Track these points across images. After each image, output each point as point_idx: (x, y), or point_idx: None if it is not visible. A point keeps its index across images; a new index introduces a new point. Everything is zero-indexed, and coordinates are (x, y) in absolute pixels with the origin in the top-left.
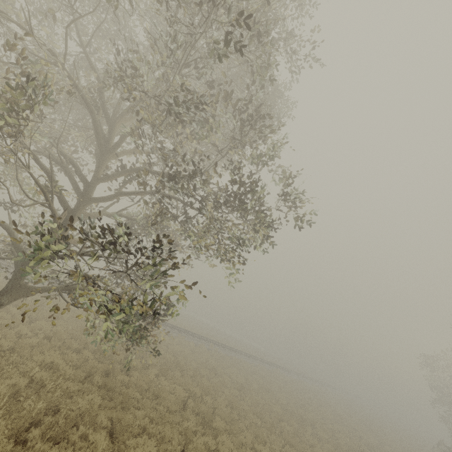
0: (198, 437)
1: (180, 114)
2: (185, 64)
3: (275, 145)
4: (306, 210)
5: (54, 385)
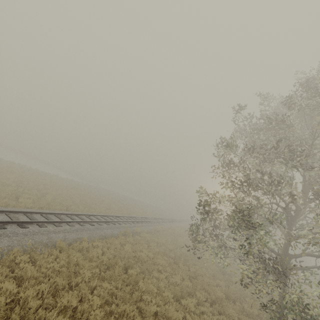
0: None
1: None
2: None
3: None
4: None
5: None
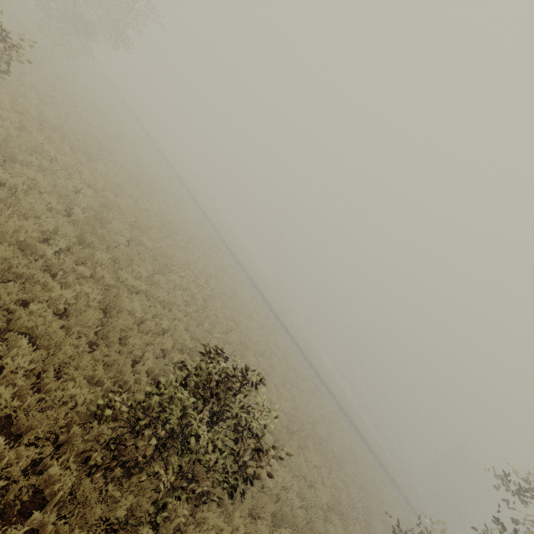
0: None
1: None
2: None
3: None
4: None
5: None
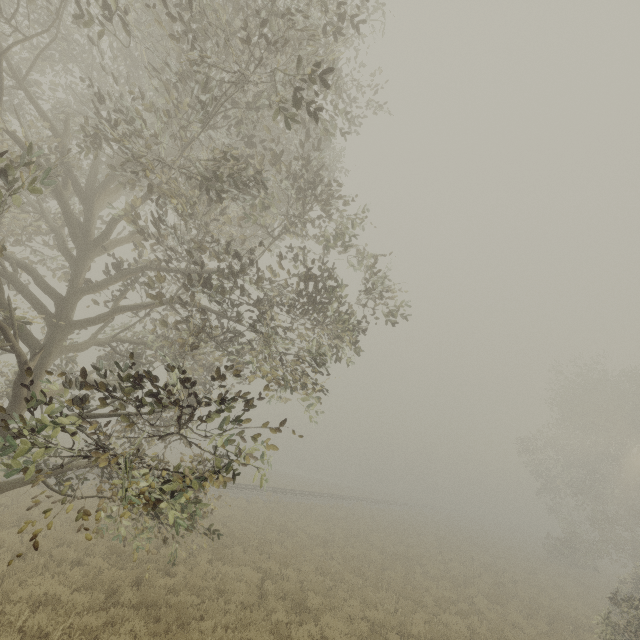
0: (294, 629)
1: (223, 191)
2: (211, 112)
3: (356, 223)
4: (396, 300)
5: (66, 630)
